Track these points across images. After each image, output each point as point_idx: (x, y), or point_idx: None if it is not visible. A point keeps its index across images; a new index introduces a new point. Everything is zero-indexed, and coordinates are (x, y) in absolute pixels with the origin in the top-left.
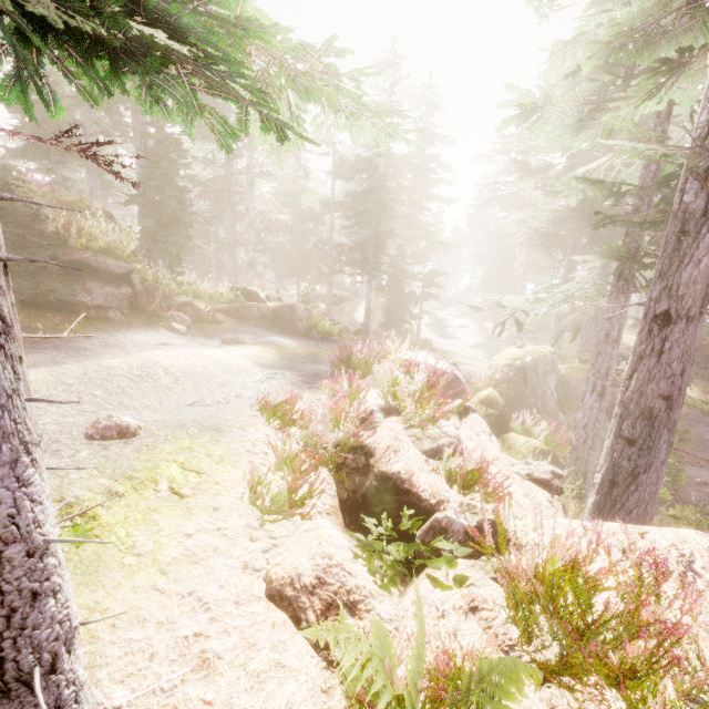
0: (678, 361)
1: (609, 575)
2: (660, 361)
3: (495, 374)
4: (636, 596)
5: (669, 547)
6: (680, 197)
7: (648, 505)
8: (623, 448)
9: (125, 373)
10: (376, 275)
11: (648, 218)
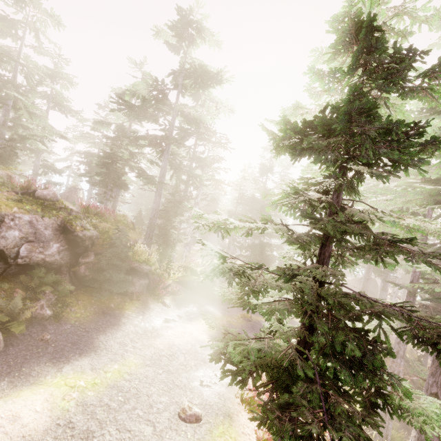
0: None
1: None
2: None
3: None
4: None
5: None
6: None
7: None
8: None
9: (165, 354)
10: None
11: None
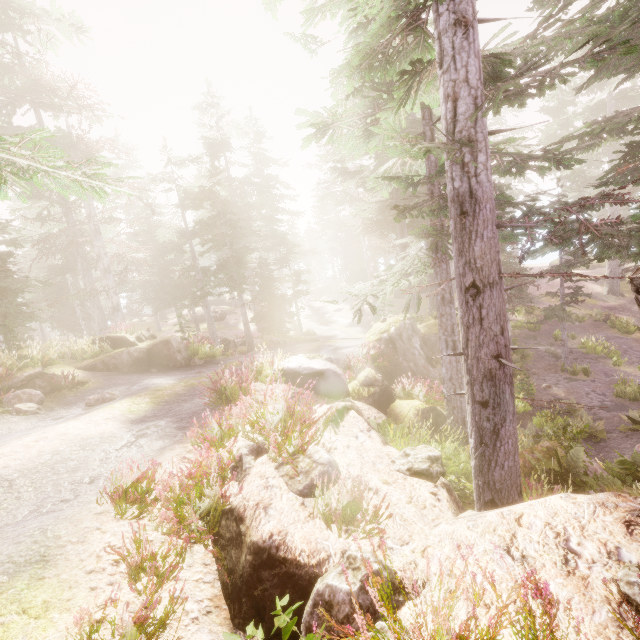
0: (496, 324)
1: (501, 628)
2: (483, 327)
3: (370, 351)
4: (533, 638)
5: (545, 529)
6: (452, 184)
7: (516, 455)
8: (480, 411)
9: None
10: (243, 289)
11: (434, 206)
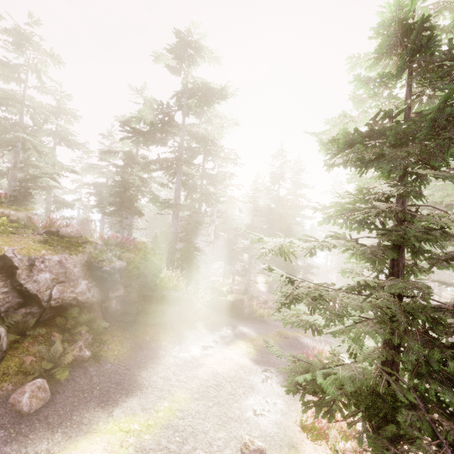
0: None
1: None
2: None
3: None
4: None
5: None
6: None
7: None
8: None
9: (211, 384)
10: None
11: None
